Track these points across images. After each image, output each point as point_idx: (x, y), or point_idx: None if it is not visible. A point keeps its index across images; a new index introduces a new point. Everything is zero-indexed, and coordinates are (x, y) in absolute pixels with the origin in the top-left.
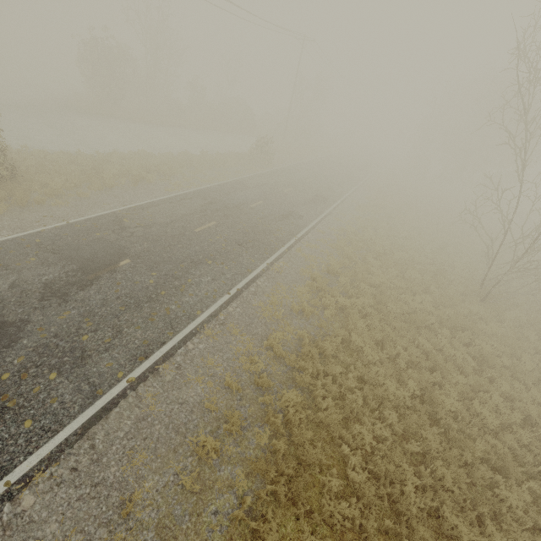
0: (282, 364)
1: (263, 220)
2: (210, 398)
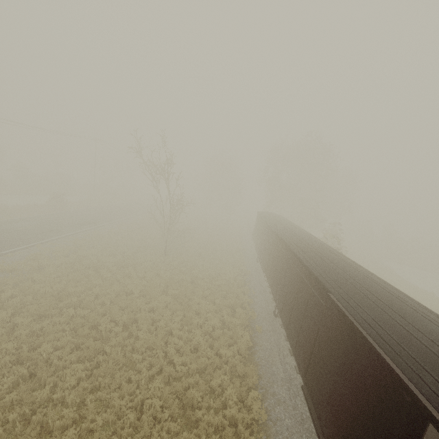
0: None
1: (21, 234)
2: None
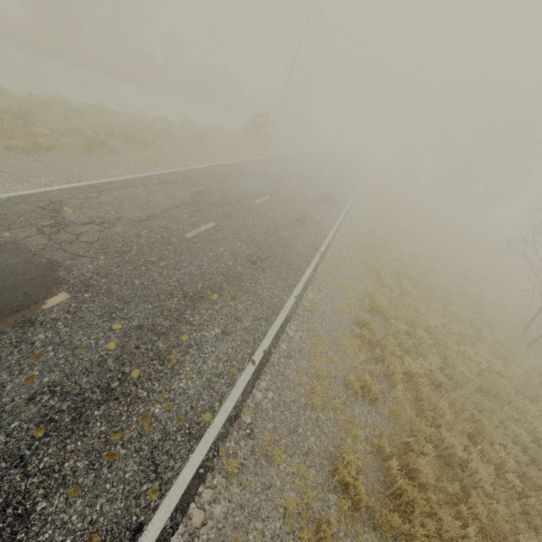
0: (368, 527)
1: (275, 224)
2: None
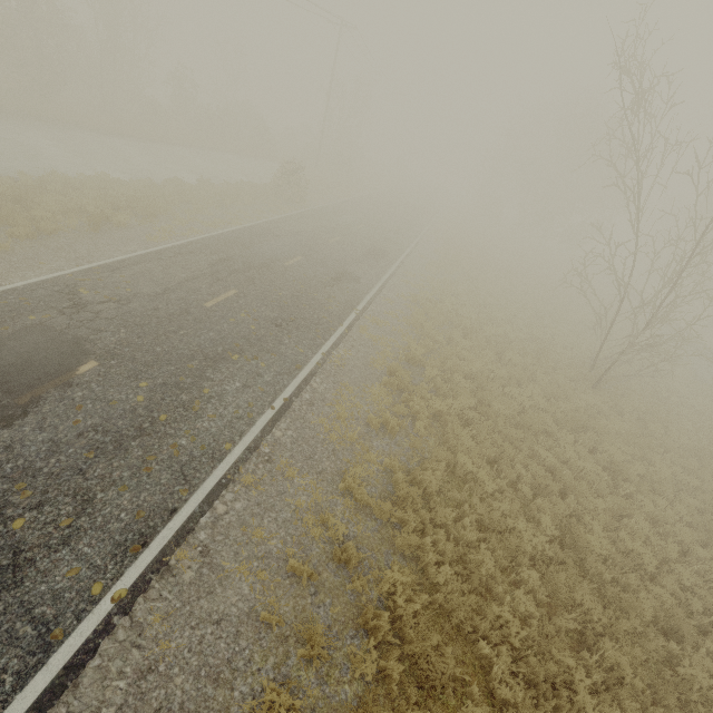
0: (370, 518)
1: (306, 285)
2: (265, 602)
